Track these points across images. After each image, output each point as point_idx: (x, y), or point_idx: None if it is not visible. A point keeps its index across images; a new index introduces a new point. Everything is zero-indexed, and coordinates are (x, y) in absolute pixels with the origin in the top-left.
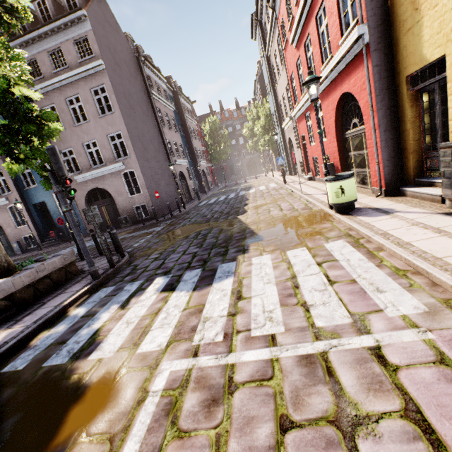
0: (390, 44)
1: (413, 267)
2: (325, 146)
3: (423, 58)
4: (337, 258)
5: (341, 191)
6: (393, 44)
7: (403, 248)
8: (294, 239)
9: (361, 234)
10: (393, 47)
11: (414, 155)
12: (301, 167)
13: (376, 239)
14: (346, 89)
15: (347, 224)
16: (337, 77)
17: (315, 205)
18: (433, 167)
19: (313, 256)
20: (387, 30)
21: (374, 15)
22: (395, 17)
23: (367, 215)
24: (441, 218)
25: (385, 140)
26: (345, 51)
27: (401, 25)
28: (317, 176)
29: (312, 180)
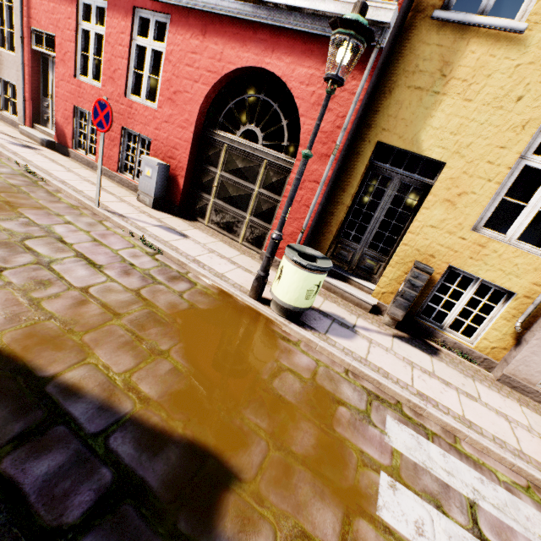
0: (382, 76)
1: (526, 477)
2: (148, 118)
3: (417, 142)
4: (467, 494)
5: (316, 290)
6: (382, 80)
7: (484, 437)
8: (317, 434)
9: (392, 393)
10: (380, 84)
11: (334, 236)
12: (4, 94)
13: (443, 418)
14: (278, 69)
15: (343, 361)
16: (260, 24)
17: (187, 267)
18: (344, 257)
19: (437, 506)
20: (391, 52)
21: (404, 13)
22: (409, 49)
23: (338, 334)
24: (409, 349)
25: (322, 205)
26: (337, 12)
27: (410, 70)
28: (80, 152)
29: (57, 150)
